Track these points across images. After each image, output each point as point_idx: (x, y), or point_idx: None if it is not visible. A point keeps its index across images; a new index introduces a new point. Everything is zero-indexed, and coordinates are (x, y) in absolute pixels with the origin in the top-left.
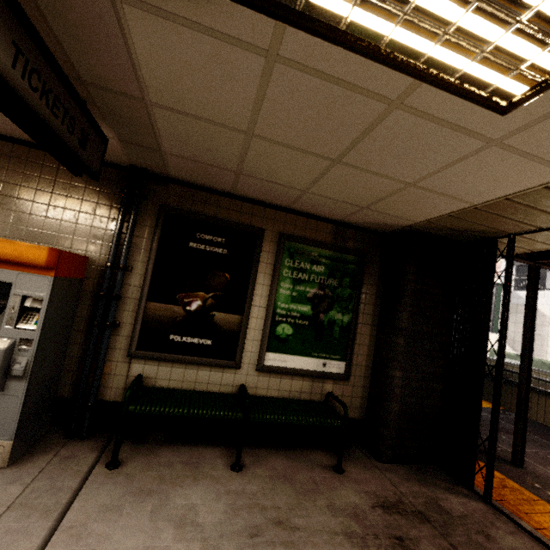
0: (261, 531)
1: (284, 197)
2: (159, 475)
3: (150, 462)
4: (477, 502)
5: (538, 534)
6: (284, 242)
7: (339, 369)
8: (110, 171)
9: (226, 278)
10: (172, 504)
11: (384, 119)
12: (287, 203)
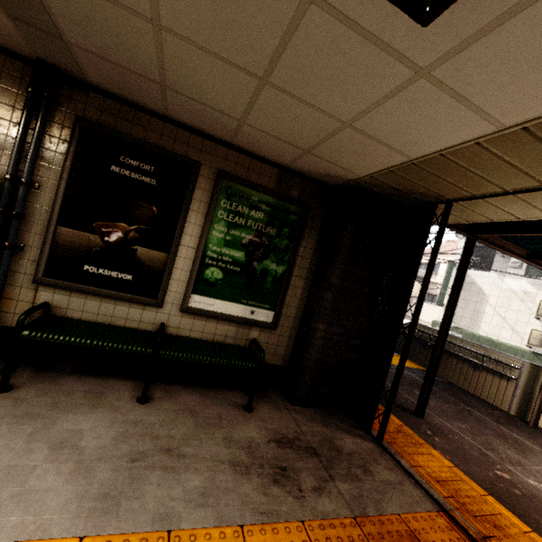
0: (145, 457)
1: (223, 127)
2: (53, 401)
3: (49, 389)
4: (369, 442)
5: (412, 471)
6: (221, 181)
7: (267, 318)
8: (12, 62)
9: (153, 212)
10: (57, 429)
11: (302, 20)
12: (228, 136)
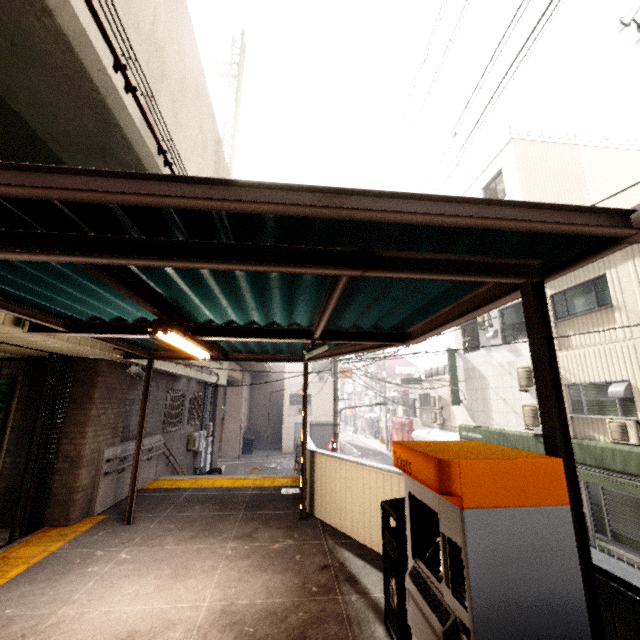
0: None
1: None
2: None
3: None
4: (2, 543)
5: None
6: None
7: None
8: None
9: None
10: None
11: None
12: None
